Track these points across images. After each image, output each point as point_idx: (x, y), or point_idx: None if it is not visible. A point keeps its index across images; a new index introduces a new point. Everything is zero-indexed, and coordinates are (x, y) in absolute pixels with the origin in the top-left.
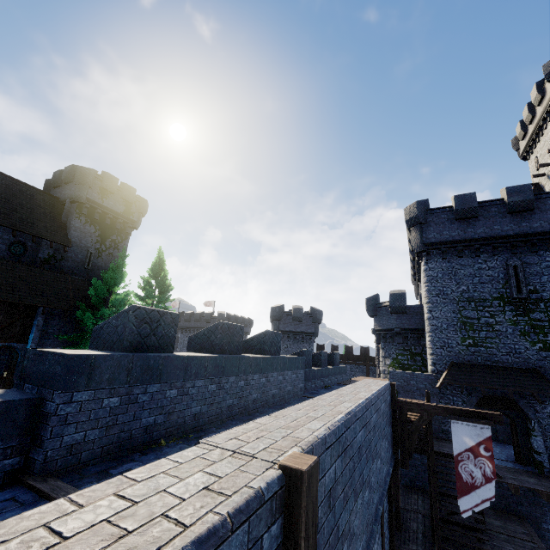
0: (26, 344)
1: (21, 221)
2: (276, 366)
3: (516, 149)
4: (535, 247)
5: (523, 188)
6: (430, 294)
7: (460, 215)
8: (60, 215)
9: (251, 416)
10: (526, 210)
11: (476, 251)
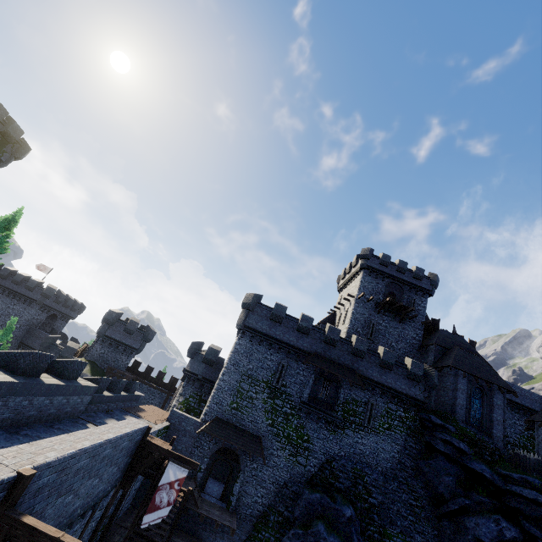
0: None
1: None
2: (66, 392)
3: (338, 282)
4: (299, 358)
5: (310, 319)
6: (230, 362)
7: (273, 317)
8: None
9: (19, 429)
10: (305, 333)
11: (270, 345)
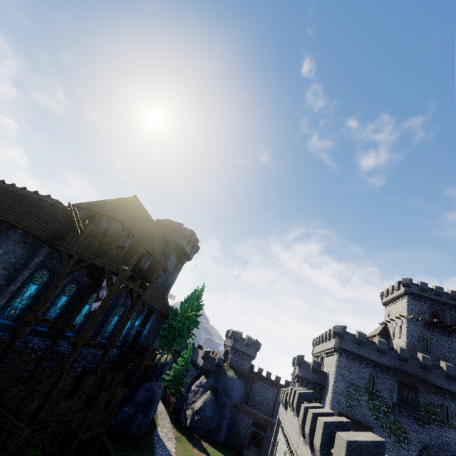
0: (144, 329)
1: (158, 255)
2: None
3: (381, 298)
4: (383, 371)
5: (384, 343)
6: (337, 373)
7: (358, 342)
8: (165, 248)
9: None
10: (383, 353)
11: (360, 361)
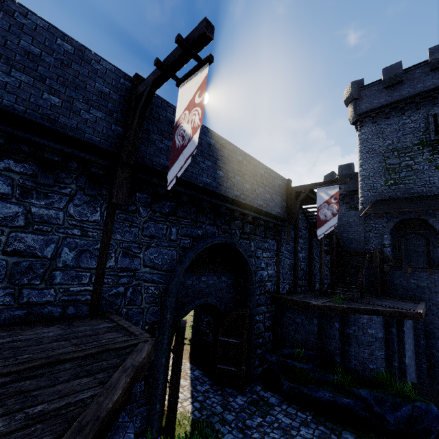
0: None
1: None
2: None
3: None
4: None
5: None
6: (361, 153)
7: (387, 83)
8: None
9: None
10: None
11: (401, 110)
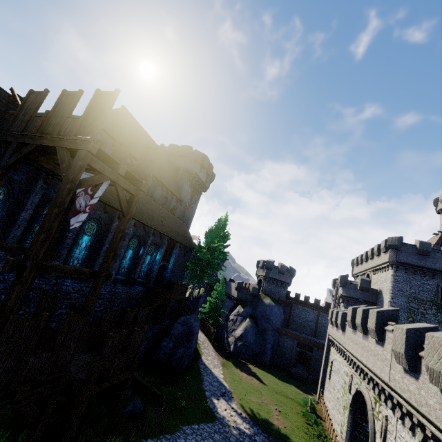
0: (169, 264)
1: (169, 183)
2: None
3: (435, 205)
4: None
5: None
6: (394, 289)
7: (420, 252)
8: (176, 177)
9: None
10: None
11: (424, 273)
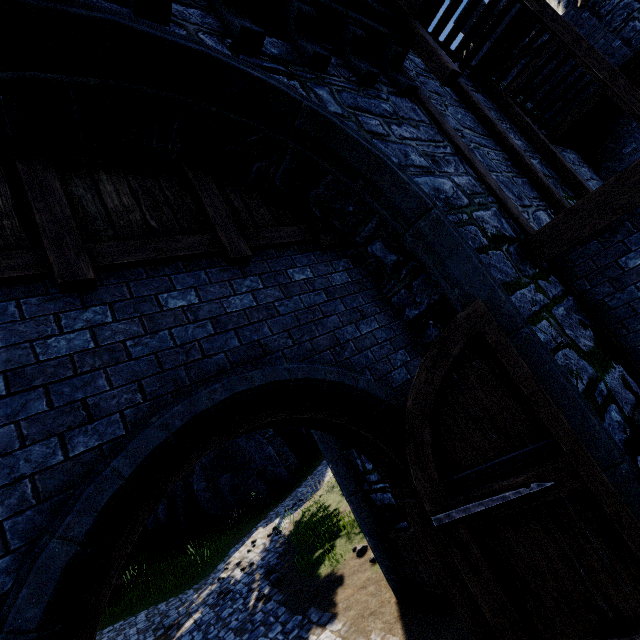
0: None
1: None
2: None
3: None
4: None
5: None
6: None
7: None
8: None
9: None
10: None
11: None
